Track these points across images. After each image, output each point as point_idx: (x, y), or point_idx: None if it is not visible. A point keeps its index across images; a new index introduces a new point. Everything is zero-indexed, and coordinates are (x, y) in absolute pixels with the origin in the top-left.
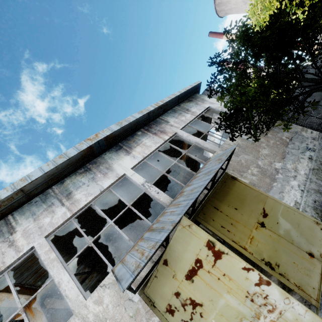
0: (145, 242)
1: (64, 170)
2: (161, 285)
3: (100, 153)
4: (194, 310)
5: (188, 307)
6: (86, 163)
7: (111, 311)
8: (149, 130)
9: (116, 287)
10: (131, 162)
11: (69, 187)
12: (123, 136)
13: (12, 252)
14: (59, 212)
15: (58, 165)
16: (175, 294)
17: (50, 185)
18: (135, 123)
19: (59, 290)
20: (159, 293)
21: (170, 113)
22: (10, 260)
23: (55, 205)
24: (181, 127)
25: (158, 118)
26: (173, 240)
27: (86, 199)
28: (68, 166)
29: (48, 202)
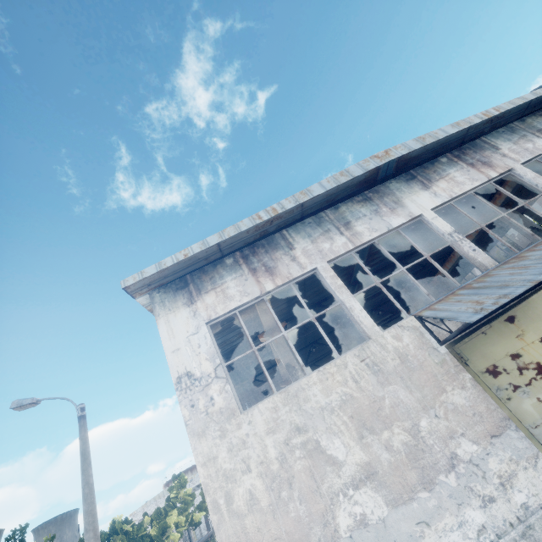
0: (471, 296)
1: (341, 193)
2: (490, 343)
3: (381, 181)
4: (539, 376)
5: (529, 371)
6: (363, 190)
7: (413, 350)
8: (461, 158)
9: (417, 332)
10: (430, 200)
11: (346, 216)
12: (417, 161)
13: (296, 267)
14: (338, 241)
15: (341, 184)
16: (512, 355)
17: (321, 208)
18: (443, 141)
19: (348, 315)
20: (482, 351)
21: (503, 133)
22: (296, 273)
23: (332, 231)
24: (524, 160)
25: (479, 139)
26: (538, 295)
27: (370, 235)
28: (346, 188)
29: (323, 227)
